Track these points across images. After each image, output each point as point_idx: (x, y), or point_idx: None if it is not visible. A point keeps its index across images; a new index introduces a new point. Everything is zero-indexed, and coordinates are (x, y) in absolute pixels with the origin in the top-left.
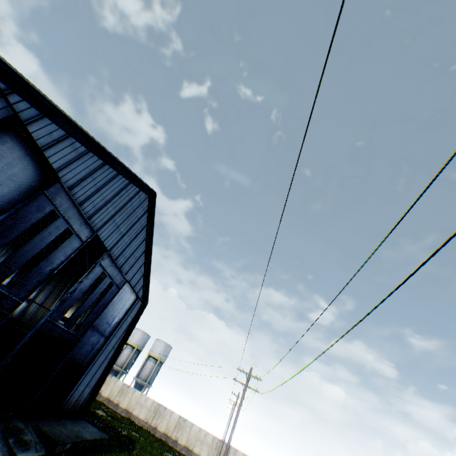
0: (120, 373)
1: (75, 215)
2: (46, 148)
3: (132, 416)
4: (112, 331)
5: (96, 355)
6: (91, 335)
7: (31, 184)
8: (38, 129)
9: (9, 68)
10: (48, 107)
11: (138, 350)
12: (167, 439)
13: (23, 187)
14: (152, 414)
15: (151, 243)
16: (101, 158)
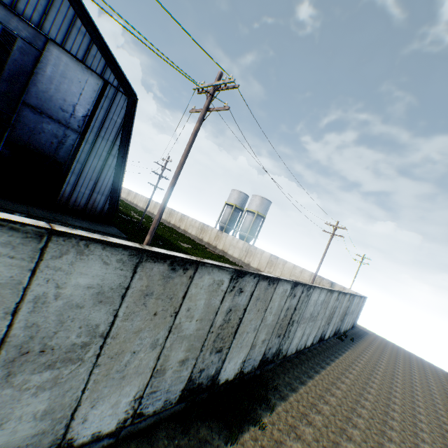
0: (225, 228)
1: None
2: None
3: (228, 256)
4: (84, 126)
5: (75, 154)
6: (41, 122)
7: None
8: None
9: None
10: None
11: (238, 209)
12: None
13: None
14: (244, 254)
15: None
16: None
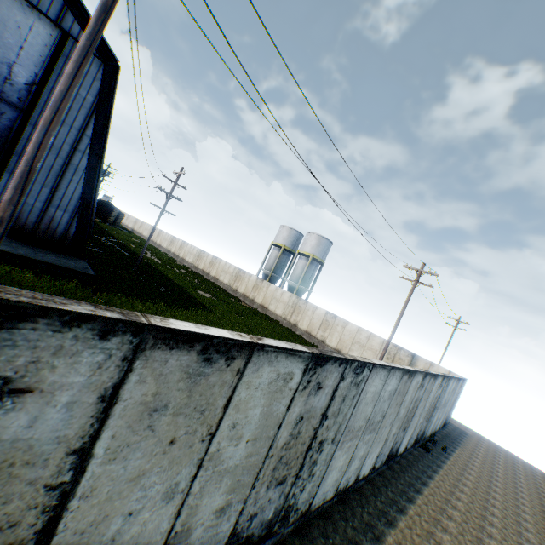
0: (269, 277)
1: None
2: None
3: (268, 312)
4: (30, 101)
5: (14, 142)
6: None
7: None
8: None
9: None
10: None
11: (288, 252)
12: (310, 339)
13: None
14: (290, 310)
15: None
16: None
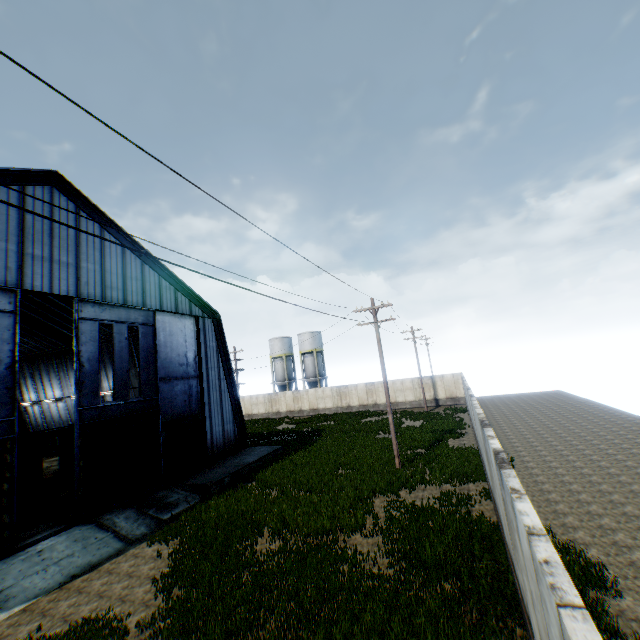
0: (288, 386)
1: None
2: None
3: (321, 411)
4: (198, 368)
5: (202, 398)
6: (172, 388)
7: None
8: None
9: None
10: None
11: (289, 357)
12: (366, 408)
13: None
14: (337, 399)
15: (140, 247)
16: None
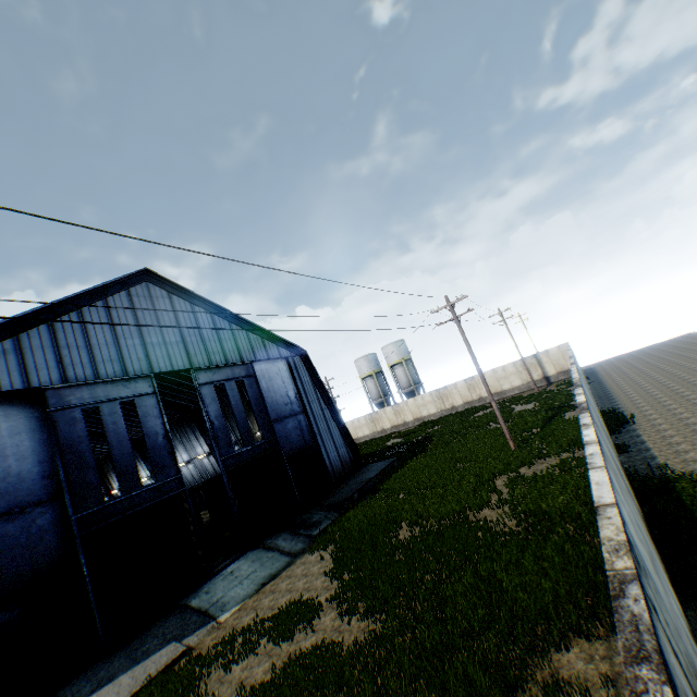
0: (385, 402)
1: (109, 389)
2: None
3: (426, 418)
4: (301, 404)
5: (312, 430)
6: (285, 426)
7: (37, 418)
8: None
9: None
10: None
11: (378, 373)
12: (472, 405)
13: (36, 427)
14: (439, 402)
15: (223, 310)
16: (38, 325)
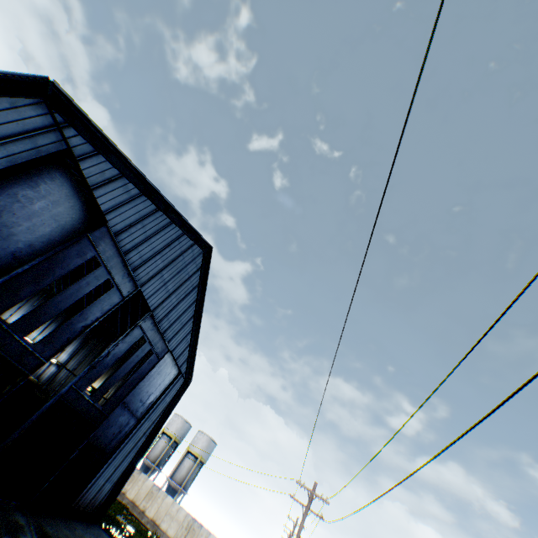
0: (151, 470)
1: (119, 265)
2: (96, 187)
3: (159, 530)
4: (145, 412)
5: (123, 441)
6: (120, 414)
7: (75, 226)
8: (90, 166)
9: (69, 100)
10: (104, 143)
11: (176, 443)
12: None
13: (66, 229)
14: (183, 531)
15: (201, 307)
16: (154, 203)
